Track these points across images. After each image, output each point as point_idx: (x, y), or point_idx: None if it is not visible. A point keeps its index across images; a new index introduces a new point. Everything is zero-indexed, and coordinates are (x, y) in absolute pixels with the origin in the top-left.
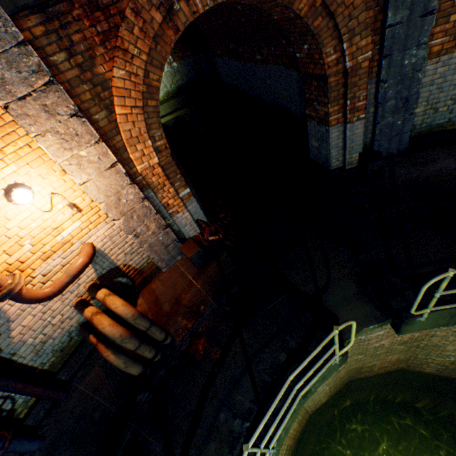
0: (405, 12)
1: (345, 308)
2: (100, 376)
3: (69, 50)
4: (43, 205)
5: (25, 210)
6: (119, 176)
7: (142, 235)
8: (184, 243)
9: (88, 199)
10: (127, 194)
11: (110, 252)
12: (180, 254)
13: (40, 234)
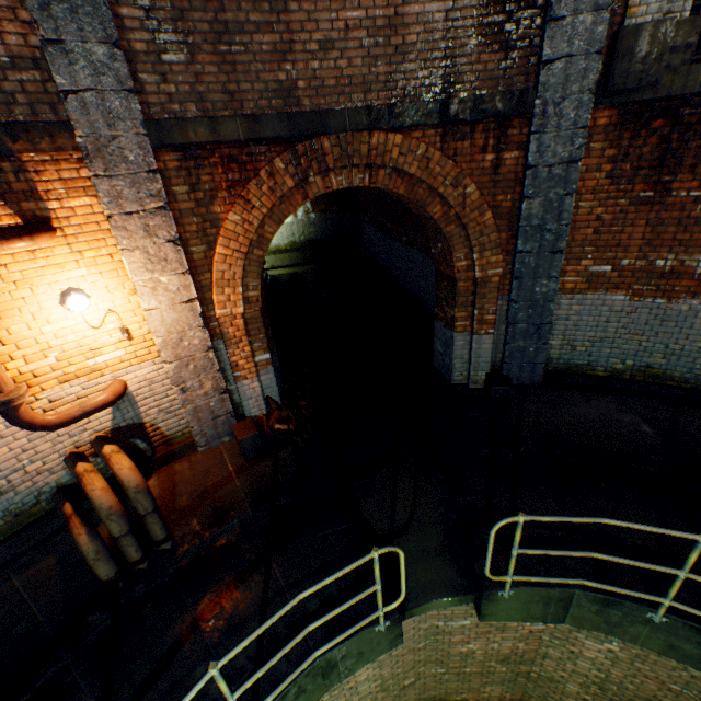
0: (535, 244)
1: (421, 564)
2: (49, 572)
3: (194, 186)
4: (93, 319)
5: (71, 318)
6: (192, 314)
7: (191, 392)
8: (240, 420)
9: (146, 328)
10: (194, 336)
11: (143, 401)
12: (230, 434)
13: (73, 350)
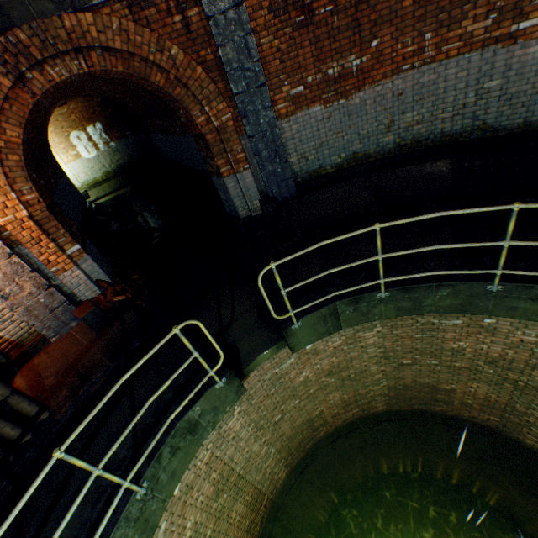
0: (244, 84)
1: (246, 339)
2: None
3: None
4: None
5: None
6: None
7: (14, 296)
8: (79, 306)
9: None
10: None
11: None
12: (76, 320)
13: None
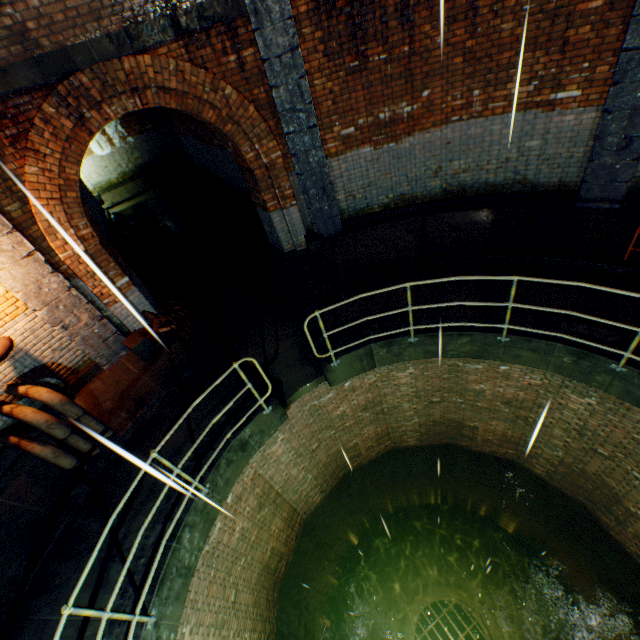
0: (295, 125)
1: (289, 373)
2: (25, 485)
3: None
4: None
5: None
6: (39, 264)
7: (73, 327)
8: (128, 336)
9: (3, 289)
10: (50, 282)
11: (34, 348)
12: (125, 349)
13: None
